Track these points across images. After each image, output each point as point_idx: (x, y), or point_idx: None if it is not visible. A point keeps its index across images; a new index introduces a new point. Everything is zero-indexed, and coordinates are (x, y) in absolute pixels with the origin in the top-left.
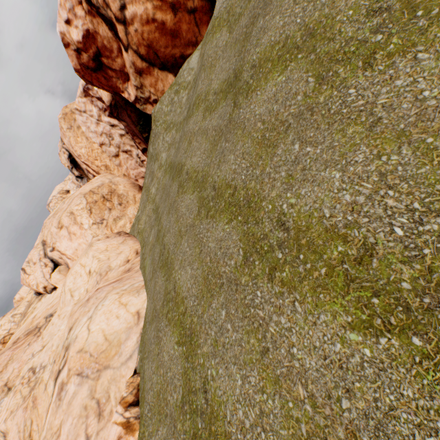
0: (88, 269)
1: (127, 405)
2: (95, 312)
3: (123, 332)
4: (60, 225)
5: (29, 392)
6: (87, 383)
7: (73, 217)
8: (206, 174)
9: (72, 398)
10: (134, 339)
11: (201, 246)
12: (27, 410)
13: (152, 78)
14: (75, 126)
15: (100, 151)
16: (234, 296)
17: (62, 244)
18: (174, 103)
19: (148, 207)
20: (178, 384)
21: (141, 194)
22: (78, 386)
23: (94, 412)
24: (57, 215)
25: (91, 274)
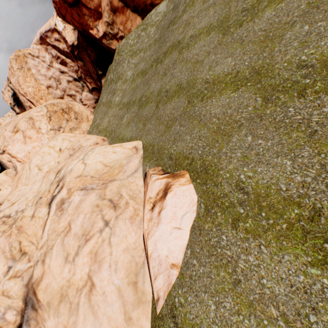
0: (58, 148)
1: (161, 174)
2: (86, 156)
3: (123, 159)
4: (16, 129)
5: (9, 226)
6: (94, 192)
7: (31, 122)
8: (226, 16)
9: (79, 203)
10: (136, 162)
11: (240, 40)
12: (11, 237)
13: (124, 17)
14: (25, 68)
15: (46, 92)
16: (317, 11)
17: (14, 147)
18: (141, 37)
19: (112, 111)
20: (251, 101)
21: (92, 117)
22: (83, 196)
23: (108, 207)
24: (10, 124)
25: (62, 151)
